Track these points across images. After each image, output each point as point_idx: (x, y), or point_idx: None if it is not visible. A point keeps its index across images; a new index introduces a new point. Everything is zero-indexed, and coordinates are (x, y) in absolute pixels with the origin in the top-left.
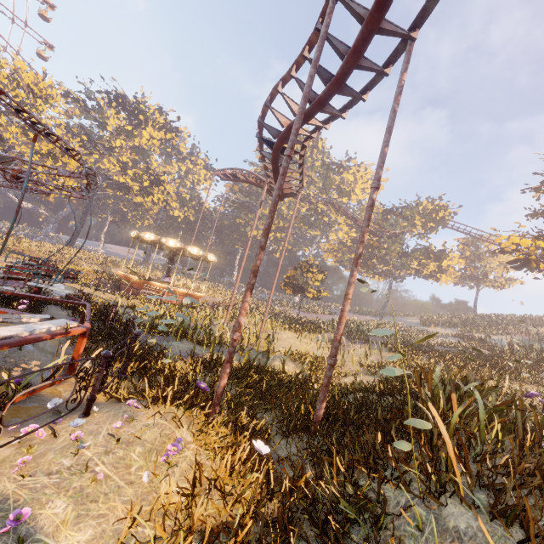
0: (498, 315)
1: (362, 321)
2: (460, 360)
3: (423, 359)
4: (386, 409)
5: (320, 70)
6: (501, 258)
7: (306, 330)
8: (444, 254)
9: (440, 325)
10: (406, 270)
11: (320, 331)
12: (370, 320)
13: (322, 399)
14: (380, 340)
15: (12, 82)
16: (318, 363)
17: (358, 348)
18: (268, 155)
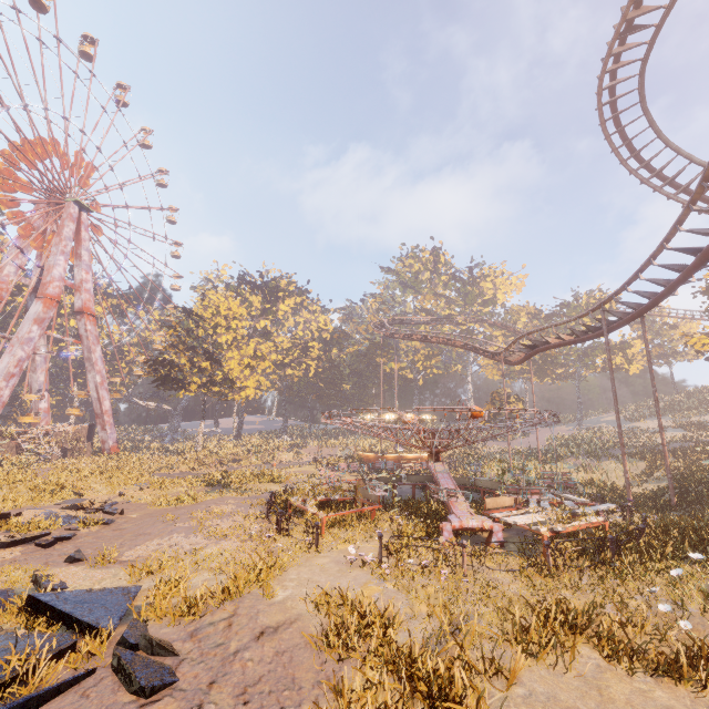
0: (703, 388)
1: (574, 436)
2: (701, 453)
3: (674, 461)
4: (704, 491)
5: (589, 327)
6: (683, 328)
7: (552, 461)
8: (626, 345)
9: (648, 417)
10: (591, 370)
11: (559, 458)
12: (578, 432)
13: (673, 494)
14: (616, 452)
15: (216, 315)
16: (603, 485)
17: (607, 465)
18: (522, 350)
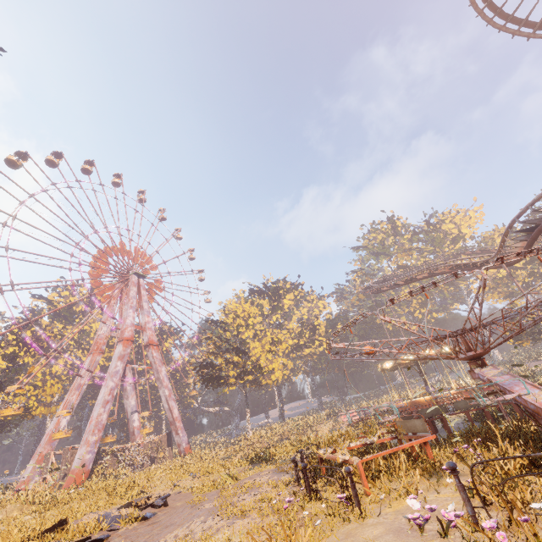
0: None
1: None
2: None
3: None
4: None
5: None
6: None
7: None
8: None
9: None
10: None
11: None
12: None
13: None
14: None
15: (235, 318)
16: None
17: None
18: (519, 239)
